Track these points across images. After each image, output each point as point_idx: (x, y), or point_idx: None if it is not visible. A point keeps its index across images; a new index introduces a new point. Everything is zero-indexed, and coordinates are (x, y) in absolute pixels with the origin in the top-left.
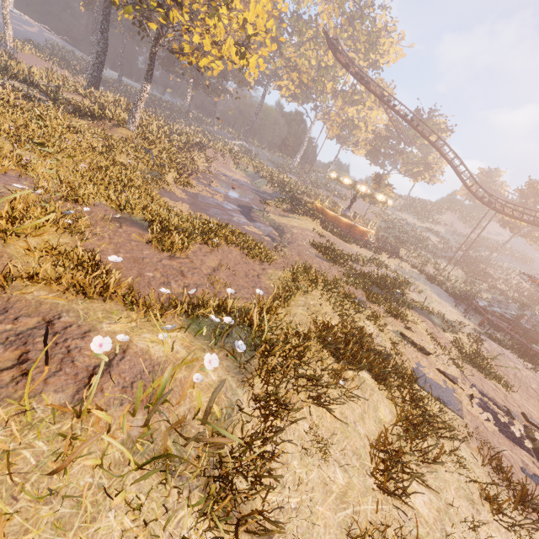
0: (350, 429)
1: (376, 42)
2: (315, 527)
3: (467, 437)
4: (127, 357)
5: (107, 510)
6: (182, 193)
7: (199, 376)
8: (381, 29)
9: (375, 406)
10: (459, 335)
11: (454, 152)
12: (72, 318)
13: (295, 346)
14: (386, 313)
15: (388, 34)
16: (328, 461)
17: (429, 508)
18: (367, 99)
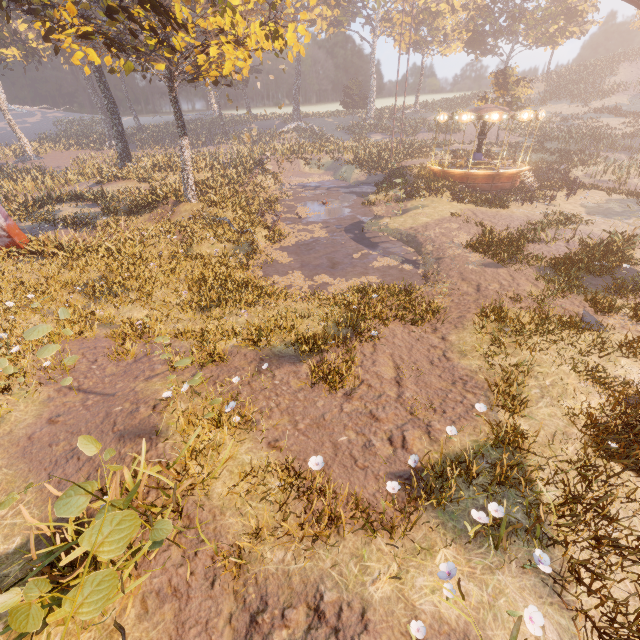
0: None
1: None
2: None
3: None
4: None
5: None
6: (283, 255)
7: None
8: None
9: None
10: None
11: None
12: (333, 593)
13: (594, 506)
14: (635, 323)
15: None
16: None
17: None
18: None
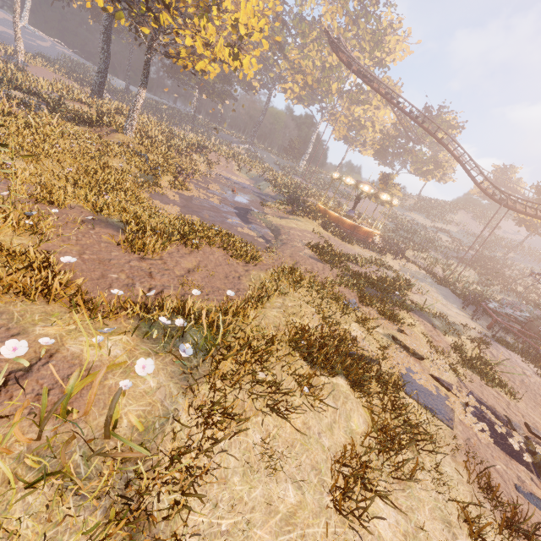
0: (312, 441)
1: (382, 40)
2: None
3: (454, 450)
4: (52, 362)
5: None
6: (175, 196)
7: (128, 383)
8: (386, 26)
9: (347, 415)
10: (462, 339)
11: (462, 148)
12: (3, 321)
13: (255, 350)
14: (379, 316)
15: (394, 31)
16: (279, 476)
17: (394, 531)
18: (373, 98)
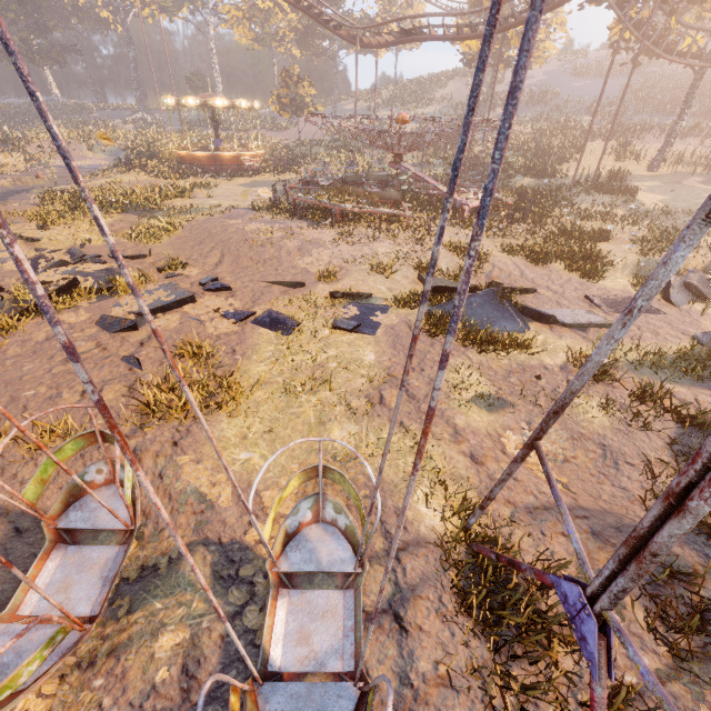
0: None
1: None
2: None
3: None
4: None
5: None
6: None
7: None
8: None
9: None
10: (180, 218)
11: None
12: None
13: None
14: (39, 225)
15: None
16: None
17: None
18: None
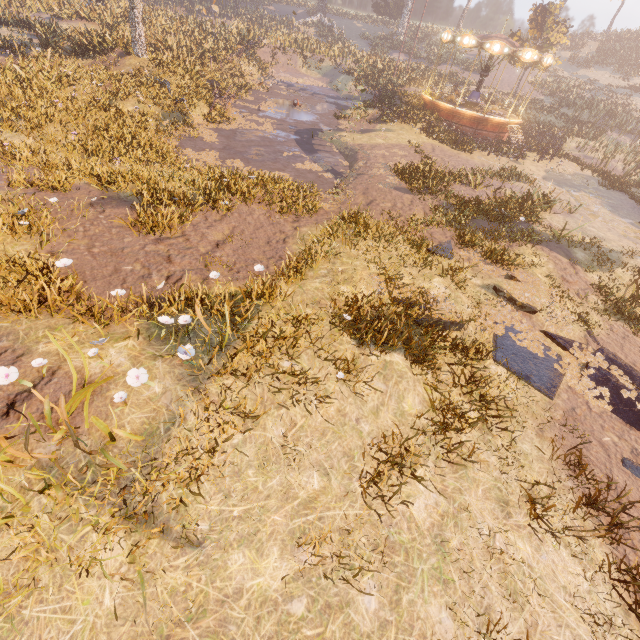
0: (347, 428)
1: None
2: (258, 534)
3: (542, 425)
4: (55, 380)
5: (9, 529)
6: (212, 135)
7: (124, 395)
8: None
9: (399, 396)
10: (616, 273)
11: None
12: (10, 343)
13: (275, 339)
14: (482, 260)
15: None
16: (304, 465)
17: (429, 512)
18: None
